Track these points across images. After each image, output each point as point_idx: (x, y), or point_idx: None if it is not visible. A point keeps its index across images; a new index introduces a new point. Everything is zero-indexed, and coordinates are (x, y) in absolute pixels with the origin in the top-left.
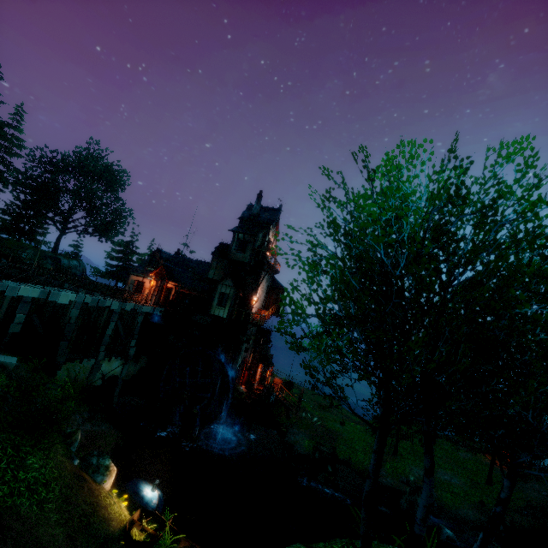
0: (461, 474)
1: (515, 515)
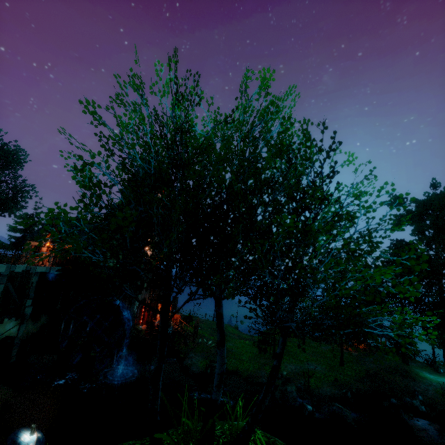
0: (322, 362)
1: (359, 384)
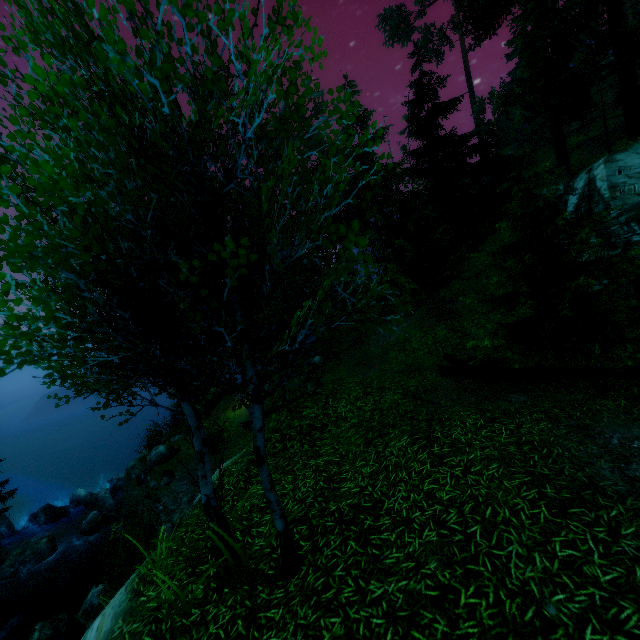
0: None
1: None
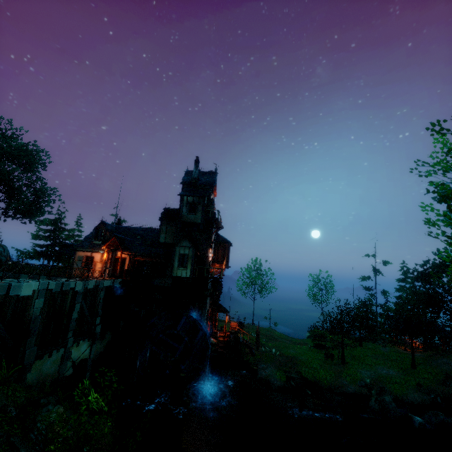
0: (392, 366)
1: (443, 387)
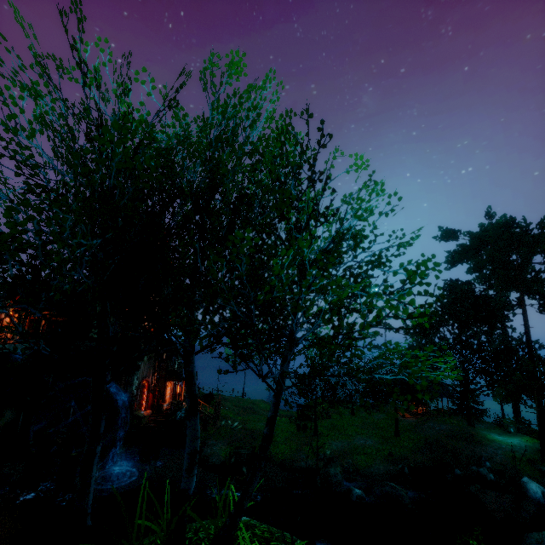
0: (375, 435)
1: (418, 456)
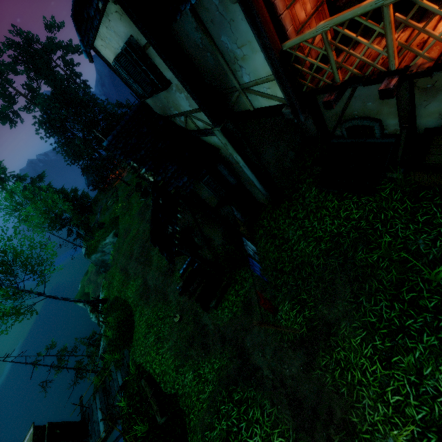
0: None
1: None
